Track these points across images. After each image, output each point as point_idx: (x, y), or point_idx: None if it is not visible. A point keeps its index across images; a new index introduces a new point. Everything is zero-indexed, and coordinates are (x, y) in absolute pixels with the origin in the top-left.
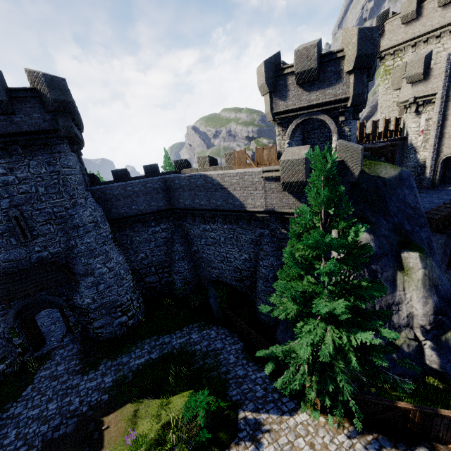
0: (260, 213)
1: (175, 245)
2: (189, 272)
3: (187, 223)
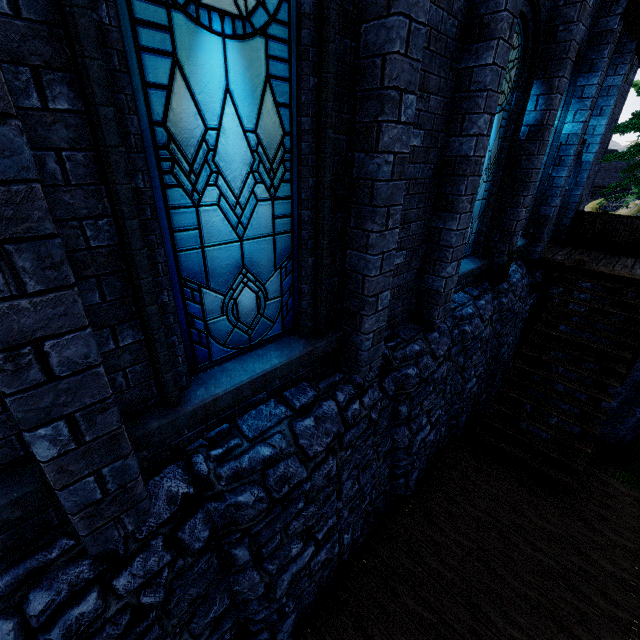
0: None
1: None
2: None
3: None
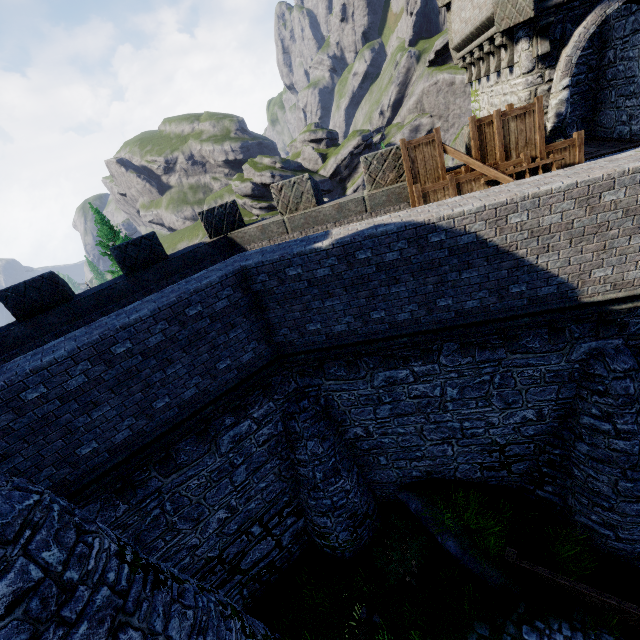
0: (623, 301)
1: (303, 447)
2: (356, 494)
3: (328, 379)
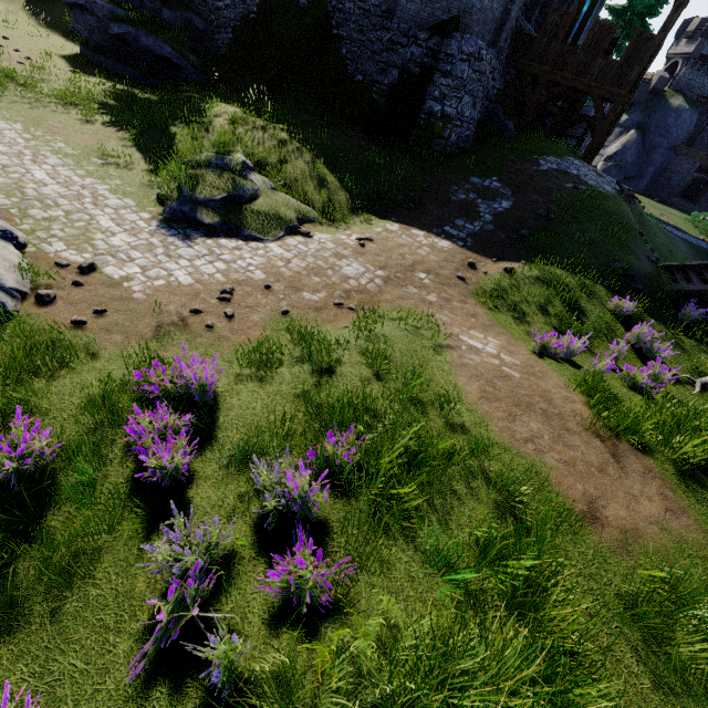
0: None
1: None
2: None
3: None
